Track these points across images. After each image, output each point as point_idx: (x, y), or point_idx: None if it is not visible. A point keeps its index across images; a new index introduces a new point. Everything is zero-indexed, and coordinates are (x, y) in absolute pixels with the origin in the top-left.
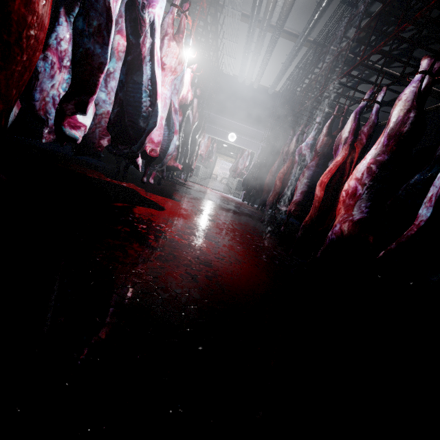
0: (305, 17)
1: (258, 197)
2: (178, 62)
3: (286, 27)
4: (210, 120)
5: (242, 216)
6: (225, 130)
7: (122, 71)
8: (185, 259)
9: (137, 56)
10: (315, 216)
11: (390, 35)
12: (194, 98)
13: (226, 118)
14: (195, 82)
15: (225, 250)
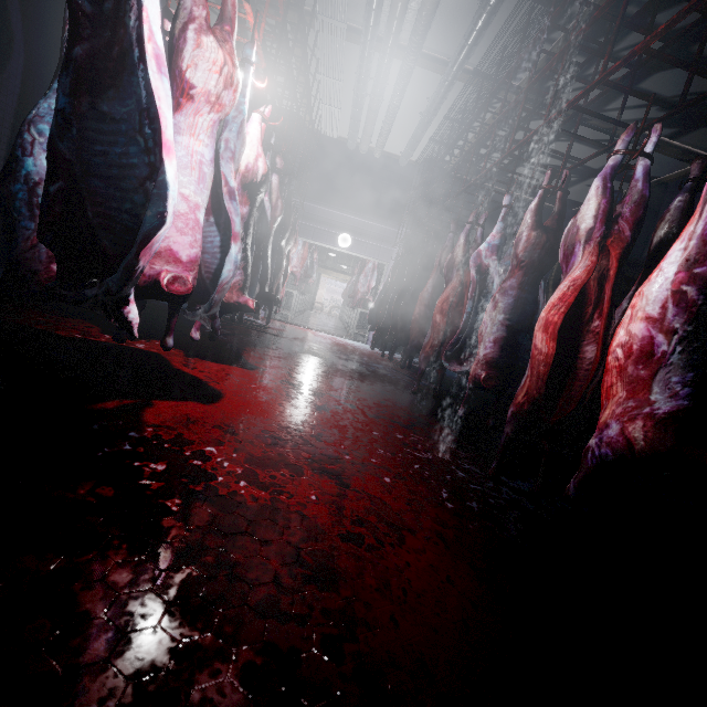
0: (459, 28)
1: (400, 344)
2: (224, 83)
3: (426, 49)
4: (304, 214)
5: (376, 383)
6: (332, 230)
7: (60, 83)
8: (261, 576)
9: (105, 47)
10: (540, 395)
11: (646, 29)
12: (273, 174)
13: (332, 209)
14: (271, 142)
15: (360, 499)
